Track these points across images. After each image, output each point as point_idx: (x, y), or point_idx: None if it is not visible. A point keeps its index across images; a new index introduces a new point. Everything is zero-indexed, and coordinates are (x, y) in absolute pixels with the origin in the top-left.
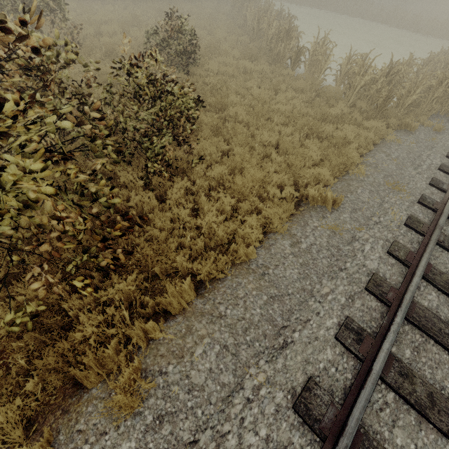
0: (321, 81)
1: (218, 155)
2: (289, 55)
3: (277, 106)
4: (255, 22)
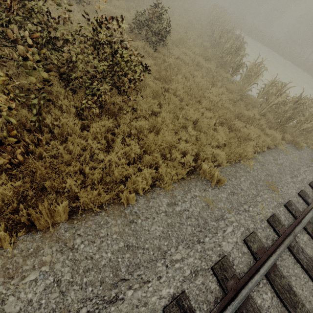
0: (247, 90)
1: (148, 112)
2: (233, 65)
3: (208, 95)
4: (218, 36)
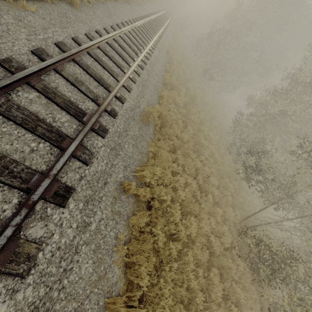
0: None
1: None
2: None
3: None
4: None
